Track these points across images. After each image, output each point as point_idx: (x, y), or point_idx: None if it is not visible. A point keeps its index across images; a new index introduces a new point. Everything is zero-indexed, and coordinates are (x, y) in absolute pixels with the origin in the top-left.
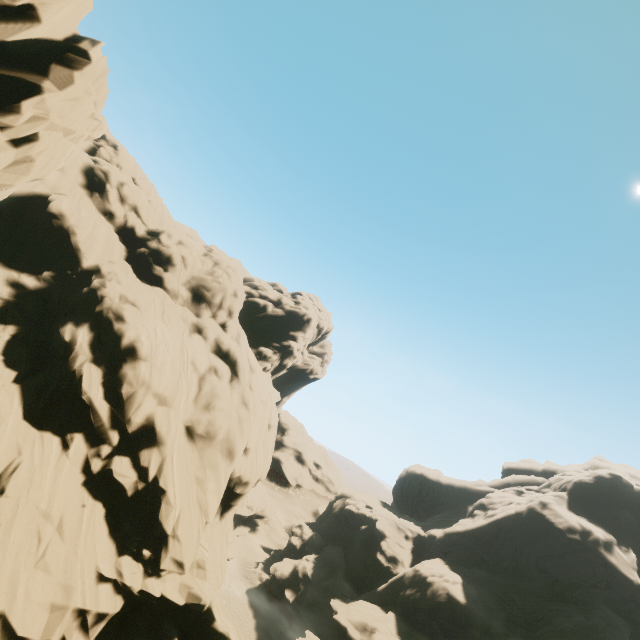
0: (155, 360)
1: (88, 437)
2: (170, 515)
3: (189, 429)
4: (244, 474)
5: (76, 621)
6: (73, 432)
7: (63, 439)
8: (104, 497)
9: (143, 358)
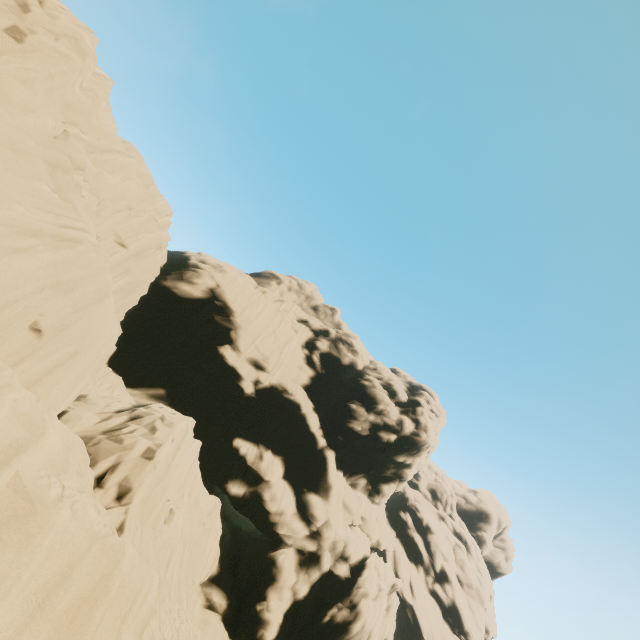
0: (437, 534)
1: (424, 570)
2: (467, 621)
3: (458, 578)
4: (486, 624)
5: None
6: (419, 565)
7: (417, 568)
8: (437, 602)
9: (433, 532)
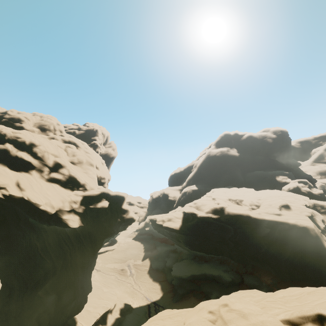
0: (43, 145)
1: (37, 171)
2: (82, 179)
3: (72, 162)
4: (101, 175)
5: (71, 202)
6: (31, 170)
7: (29, 173)
8: (56, 183)
9: (38, 145)
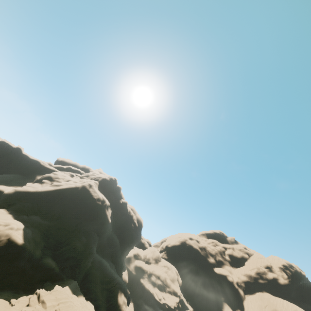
0: None
1: None
2: None
3: None
4: None
5: None
6: None
7: None
8: None
9: None
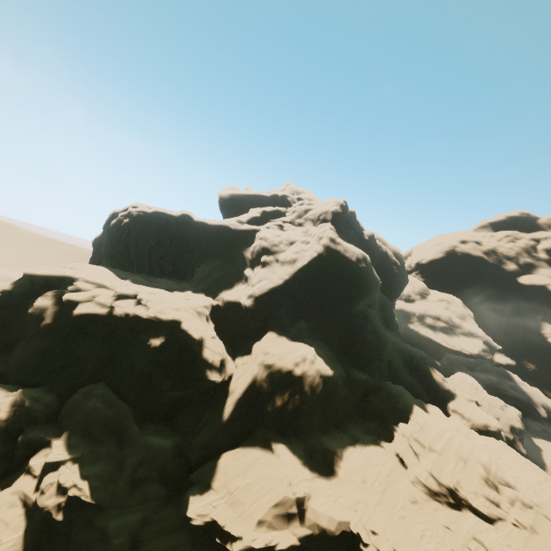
0: None
1: None
2: None
3: None
4: None
5: None
6: None
7: None
8: None
9: None
